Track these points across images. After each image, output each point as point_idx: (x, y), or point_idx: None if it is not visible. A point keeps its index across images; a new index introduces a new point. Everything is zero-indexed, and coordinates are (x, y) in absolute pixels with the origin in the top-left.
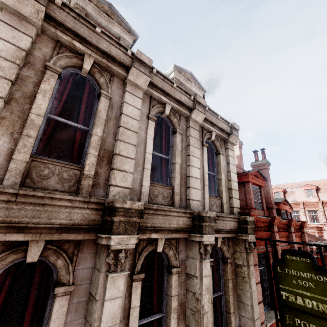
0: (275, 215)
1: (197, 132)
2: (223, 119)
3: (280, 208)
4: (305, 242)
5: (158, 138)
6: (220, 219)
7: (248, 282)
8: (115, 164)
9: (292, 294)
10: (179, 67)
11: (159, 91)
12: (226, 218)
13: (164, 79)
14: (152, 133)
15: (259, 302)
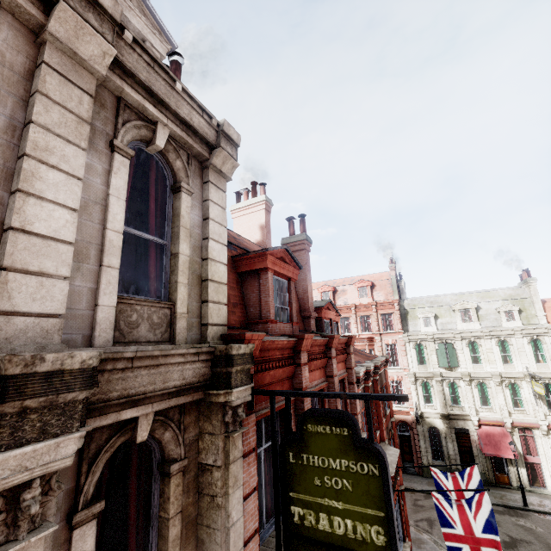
0: (313, 329)
1: (86, 97)
2: (194, 99)
3: (322, 316)
4: (342, 393)
5: None
6: (142, 366)
7: (224, 505)
8: None
9: (311, 510)
10: None
11: None
12: (166, 360)
13: None
14: None
15: (251, 536)
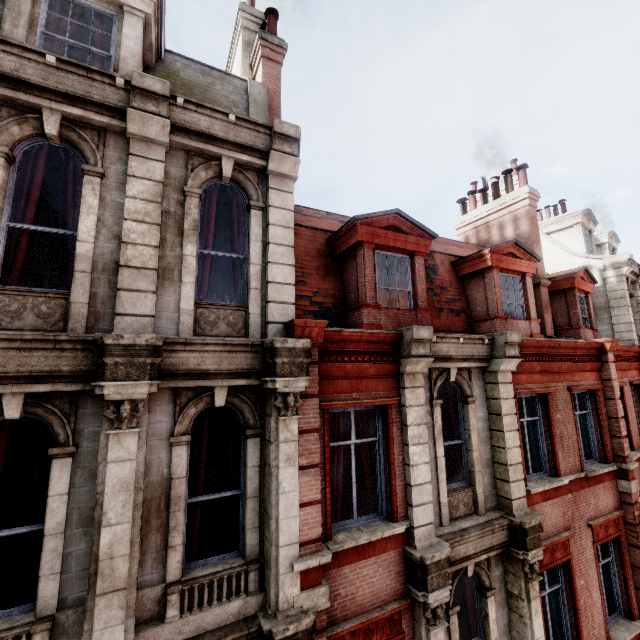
0: None
1: None
2: None
3: None
4: None
5: None
6: None
7: None
8: None
9: None
10: (610, 232)
11: None
12: None
13: None
14: None
15: None
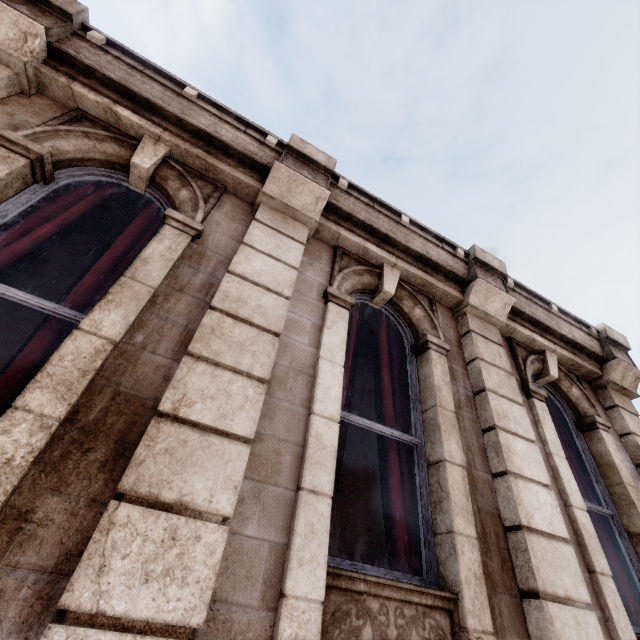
0: None
1: (500, 349)
2: (568, 314)
3: None
4: None
5: (371, 385)
6: None
7: None
8: (137, 465)
9: None
10: None
11: (360, 232)
12: None
13: (371, 205)
14: (338, 343)
15: None
